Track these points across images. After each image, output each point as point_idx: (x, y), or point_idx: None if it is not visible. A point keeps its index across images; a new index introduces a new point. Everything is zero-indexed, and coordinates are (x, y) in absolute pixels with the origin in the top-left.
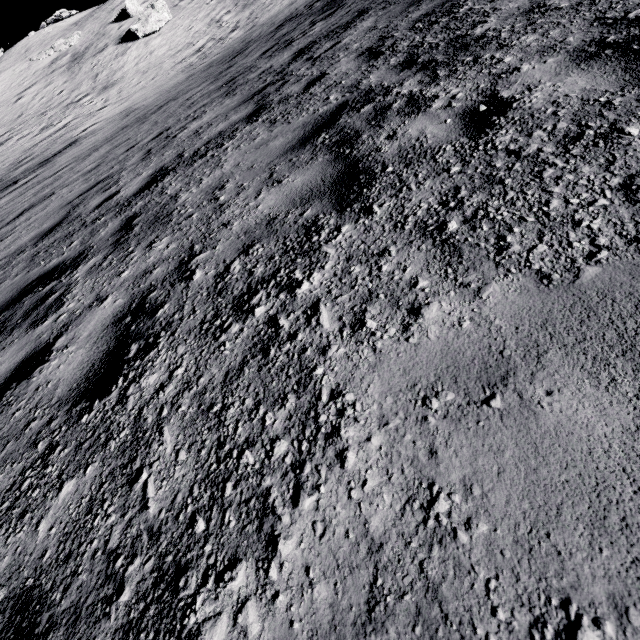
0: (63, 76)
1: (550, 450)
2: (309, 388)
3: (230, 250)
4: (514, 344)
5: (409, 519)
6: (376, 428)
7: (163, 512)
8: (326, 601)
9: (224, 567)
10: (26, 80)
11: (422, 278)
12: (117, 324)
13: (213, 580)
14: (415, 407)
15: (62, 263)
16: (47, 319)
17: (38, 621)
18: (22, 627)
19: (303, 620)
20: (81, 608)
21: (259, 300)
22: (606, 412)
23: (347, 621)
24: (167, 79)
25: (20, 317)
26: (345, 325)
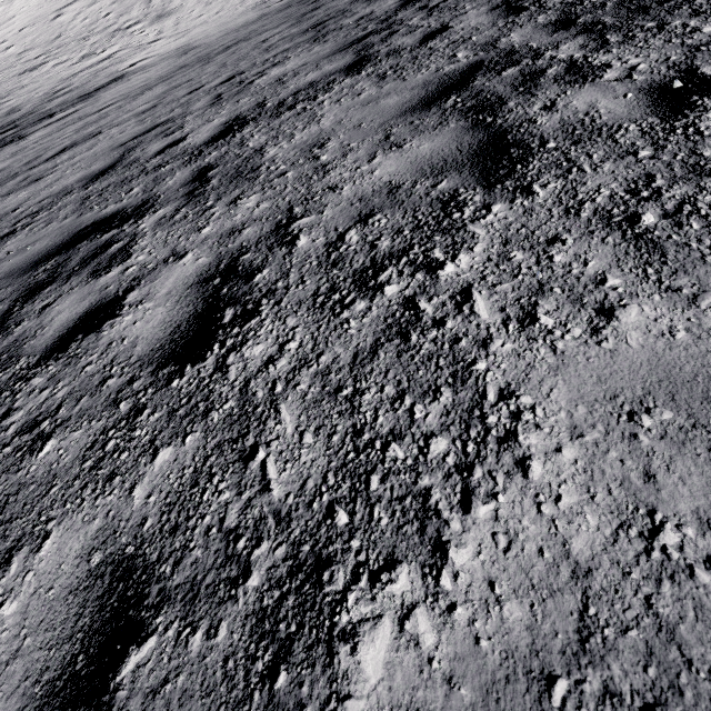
0: None
1: None
2: (469, 383)
3: (342, 217)
4: None
5: (625, 547)
6: (567, 439)
7: (291, 497)
8: (521, 622)
9: (379, 567)
10: None
11: (612, 275)
12: (203, 285)
13: (367, 579)
14: (619, 422)
15: (122, 210)
16: (112, 270)
17: (146, 592)
18: (127, 596)
19: (492, 639)
20: (199, 586)
21: (389, 277)
22: None
23: (553, 648)
24: (234, 16)
25: (77, 264)
26: (510, 318)
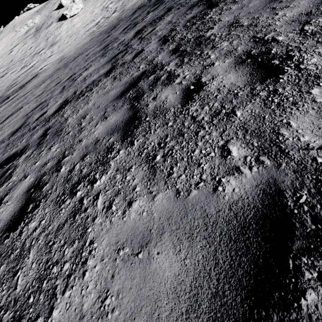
0: (31, 39)
1: (149, 281)
2: (83, 238)
3: (77, 157)
4: (156, 227)
5: (96, 306)
6: (99, 261)
7: (21, 291)
8: None
9: (34, 319)
10: (14, 42)
11: (138, 186)
12: (28, 192)
13: None
14: (114, 253)
15: (16, 152)
16: (4, 184)
17: None
18: None
19: None
20: None
21: (80, 188)
22: (172, 265)
23: None
24: (81, 40)
25: None
26: (105, 207)
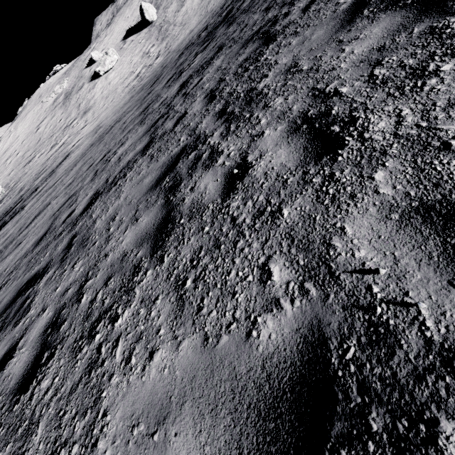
0: (61, 109)
1: None
2: (97, 406)
3: (101, 280)
4: (177, 392)
5: None
6: (110, 444)
7: None
8: None
9: None
10: (41, 116)
11: (163, 327)
12: (44, 333)
13: None
14: (128, 432)
15: (38, 272)
16: (21, 321)
17: None
18: None
19: None
20: None
21: (100, 328)
22: (189, 454)
23: None
24: (120, 100)
25: (12, 316)
26: (124, 359)
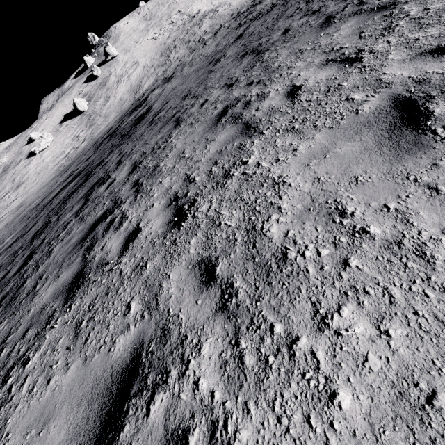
0: None
1: None
2: None
3: None
4: None
5: None
6: None
7: None
8: None
9: None
10: None
11: None
12: None
13: None
14: None
15: None
16: None
17: None
18: None
19: None
20: None
21: None
22: None
23: None
24: (48, 177)
25: None
26: None
